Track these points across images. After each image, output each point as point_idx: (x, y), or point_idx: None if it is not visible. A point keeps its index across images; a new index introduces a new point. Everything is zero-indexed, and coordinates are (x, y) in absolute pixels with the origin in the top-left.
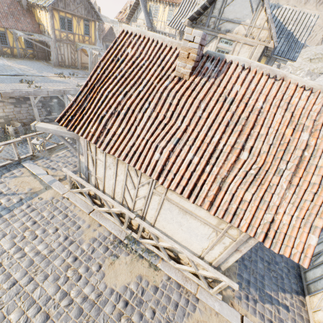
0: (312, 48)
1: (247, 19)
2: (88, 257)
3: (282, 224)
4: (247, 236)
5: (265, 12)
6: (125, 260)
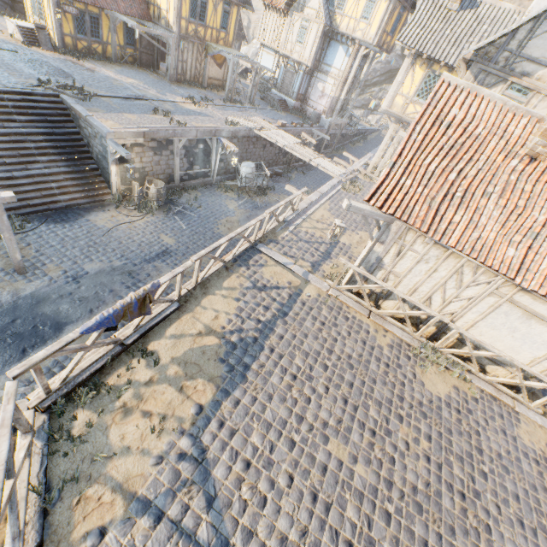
0: None
1: None
2: (397, 364)
3: None
4: None
5: None
6: (432, 369)
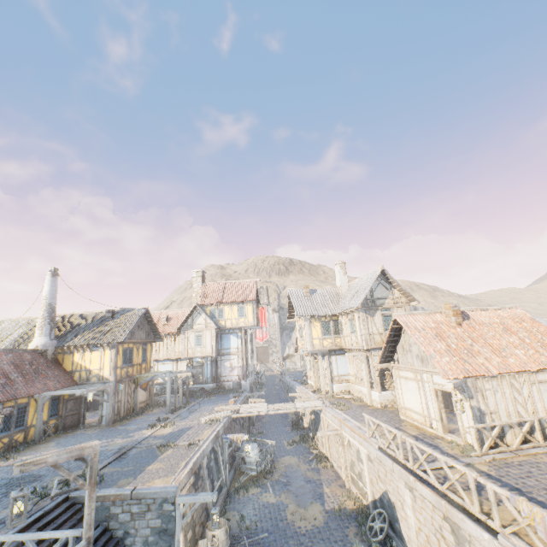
0: None
1: (389, 295)
2: None
3: None
4: None
5: (396, 290)
6: None
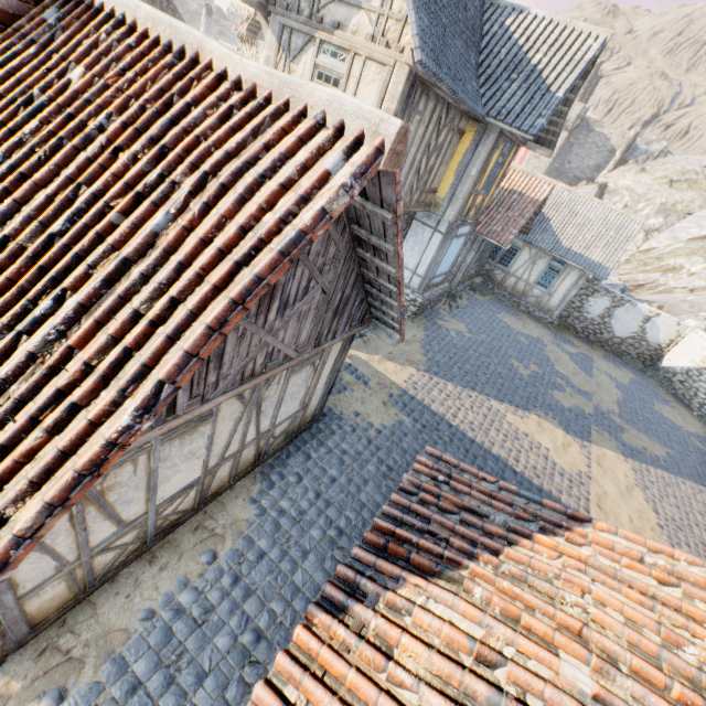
0: (679, 158)
1: None
2: None
3: None
4: None
5: None
6: None
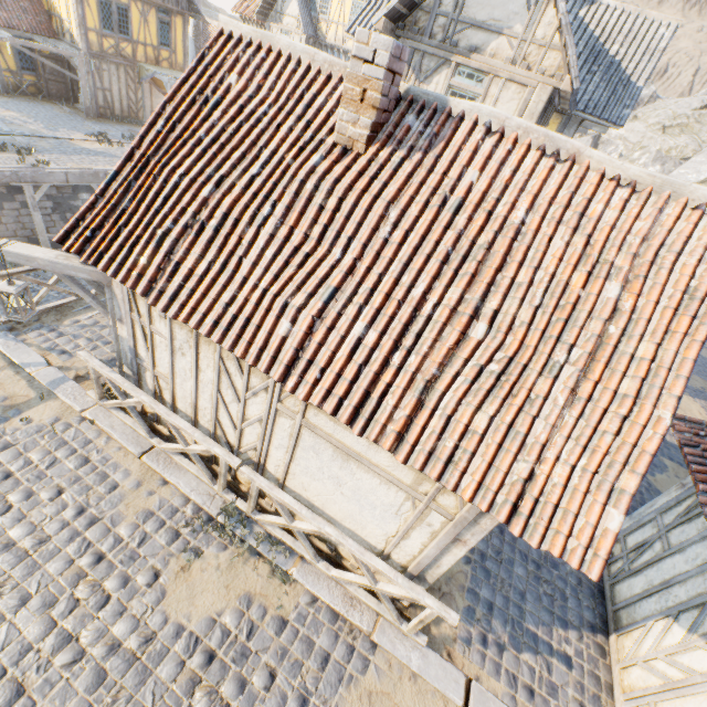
0: (669, 102)
1: (516, 24)
2: (130, 555)
3: (551, 484)
4: (476, 510)
5: (555, 8)
6: (218, 560)
